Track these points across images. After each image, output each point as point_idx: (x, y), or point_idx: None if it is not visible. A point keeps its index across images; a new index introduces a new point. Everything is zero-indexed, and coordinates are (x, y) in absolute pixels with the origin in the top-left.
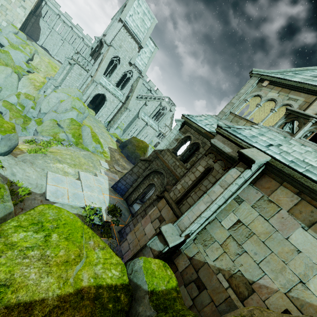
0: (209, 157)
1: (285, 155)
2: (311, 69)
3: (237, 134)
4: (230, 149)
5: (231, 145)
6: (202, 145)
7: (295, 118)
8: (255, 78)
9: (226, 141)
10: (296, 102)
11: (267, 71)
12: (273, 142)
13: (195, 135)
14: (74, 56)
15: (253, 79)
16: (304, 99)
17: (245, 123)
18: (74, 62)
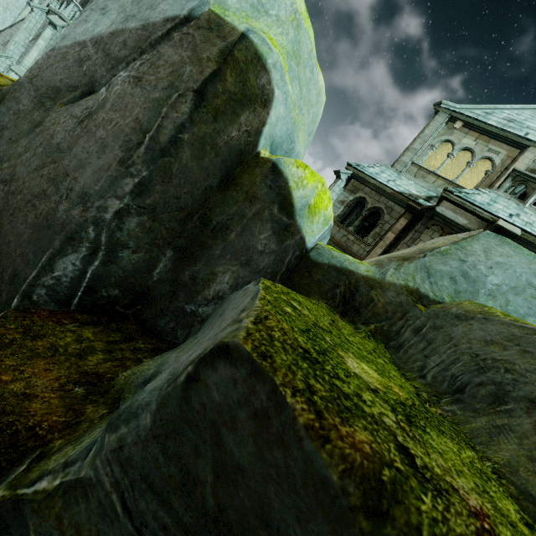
0: (433, 231)
1: (531, 226)
2: (501, 108)
3: (474, 202)
4: (465, 221)
5: (466, 216)
6: (388, 211)
7: (523, 181)
8: (444, 114)
9: (457, 210)
10: (497, 155)
11: (457, 106)
12: (511, 212)
13: (373, 197)
14: (52, 6)
15: (441, 116)
16: (507, 153)
17: (436, 180)
18: (63, 23)
